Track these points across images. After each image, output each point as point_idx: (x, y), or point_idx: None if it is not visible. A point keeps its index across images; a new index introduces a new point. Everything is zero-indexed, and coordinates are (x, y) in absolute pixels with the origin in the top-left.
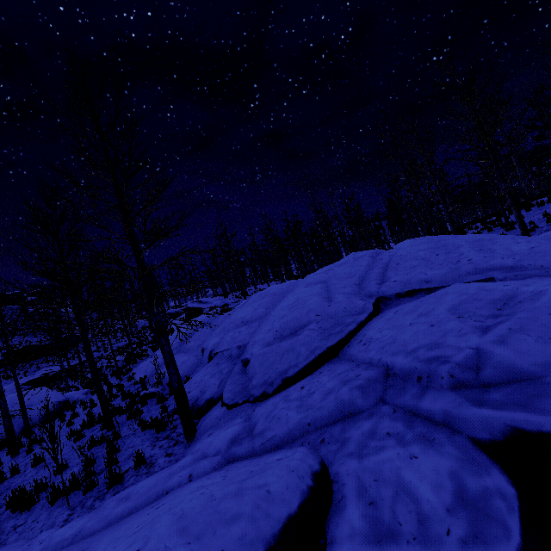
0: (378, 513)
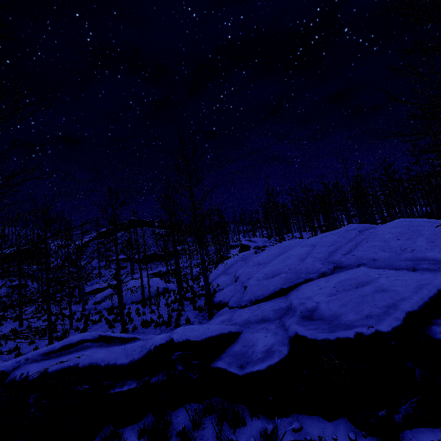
0: (244, 349)
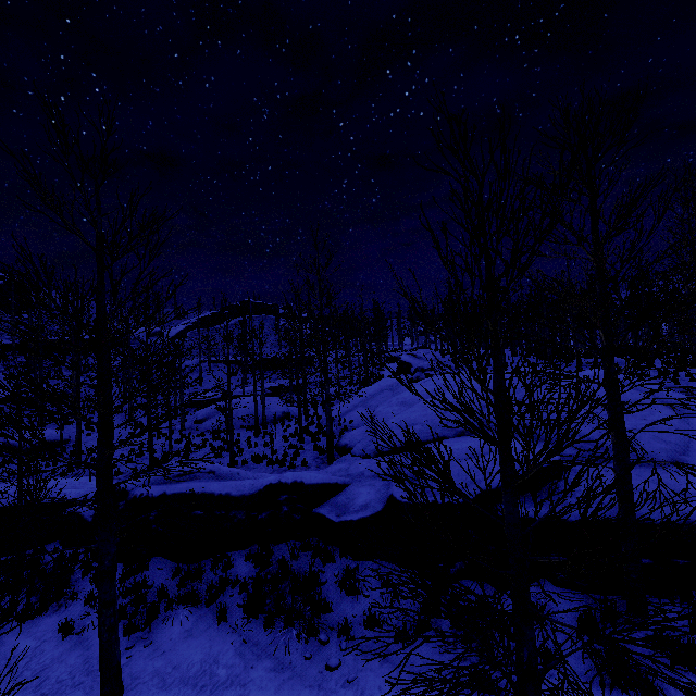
0: (346, 500)
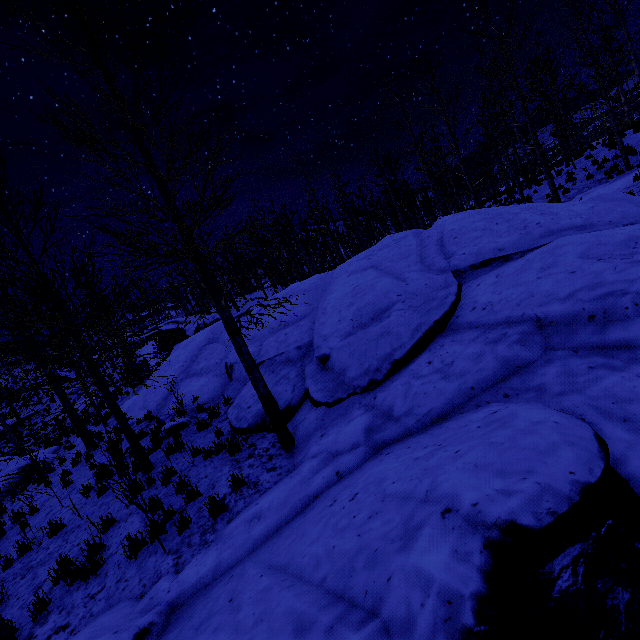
0: (638, 425)
